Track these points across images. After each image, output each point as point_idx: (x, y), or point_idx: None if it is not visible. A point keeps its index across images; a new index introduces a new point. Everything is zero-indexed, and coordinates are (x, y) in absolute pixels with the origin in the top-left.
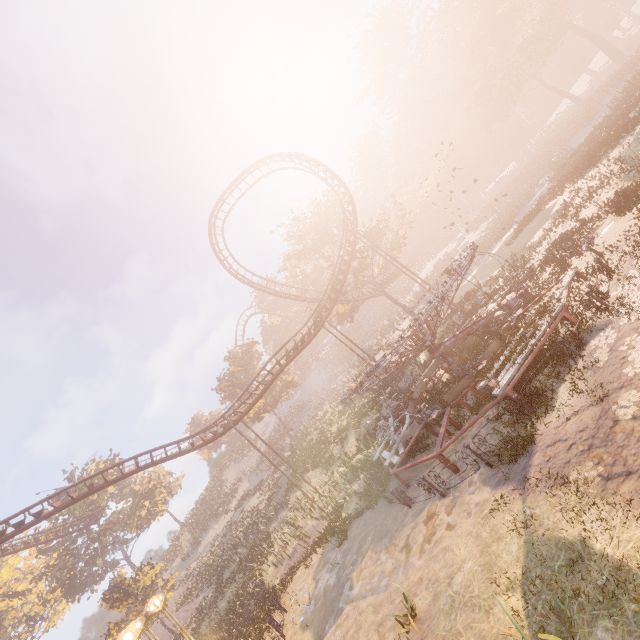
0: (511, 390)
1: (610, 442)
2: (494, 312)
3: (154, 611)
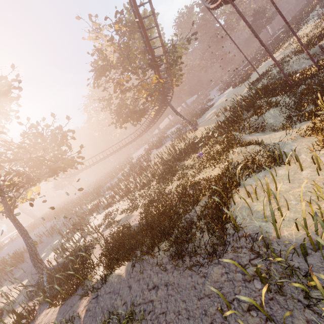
0: None
1: None
2: None
3: None
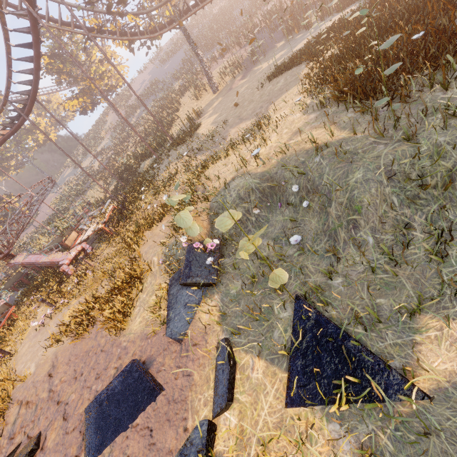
0: None
1: None
2: (51, 262)
3: None
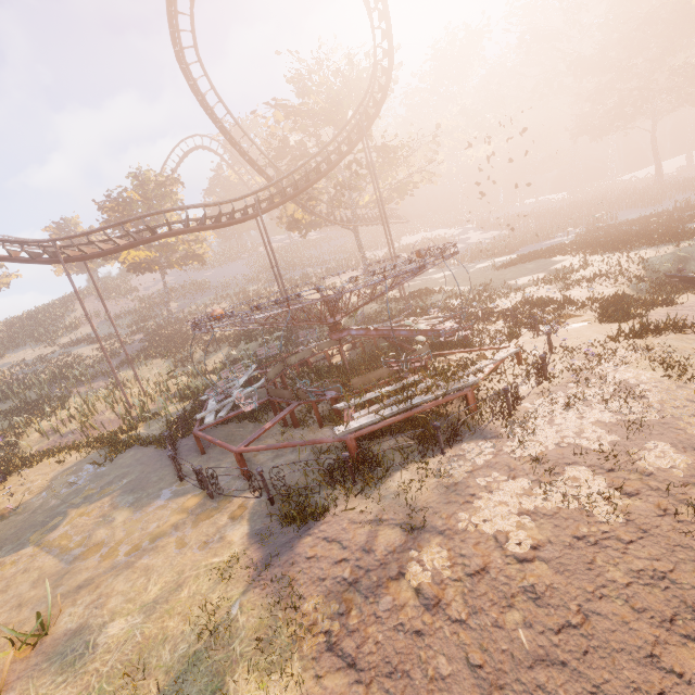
0: (353, 439)
1: (373, 598)
2: (422, 331)
3: None
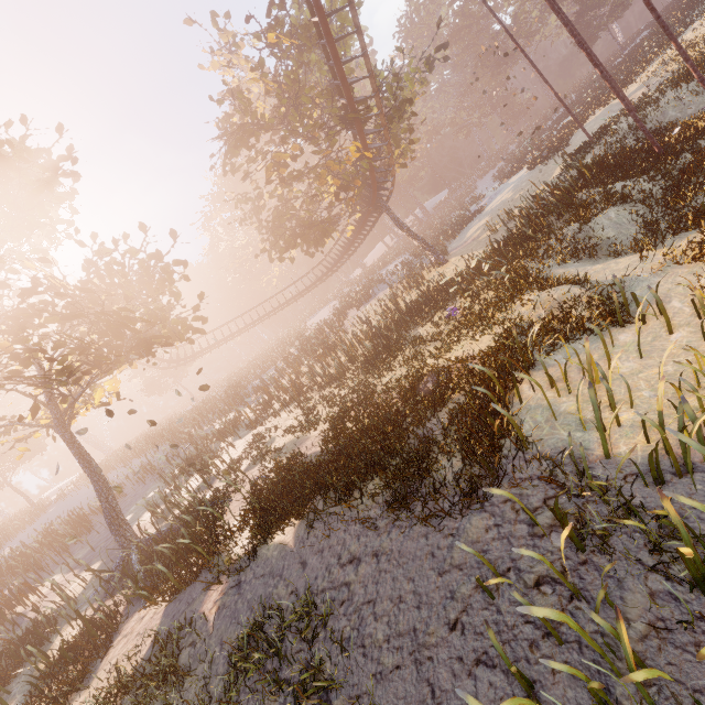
0: None
1: None
2: None
3: None
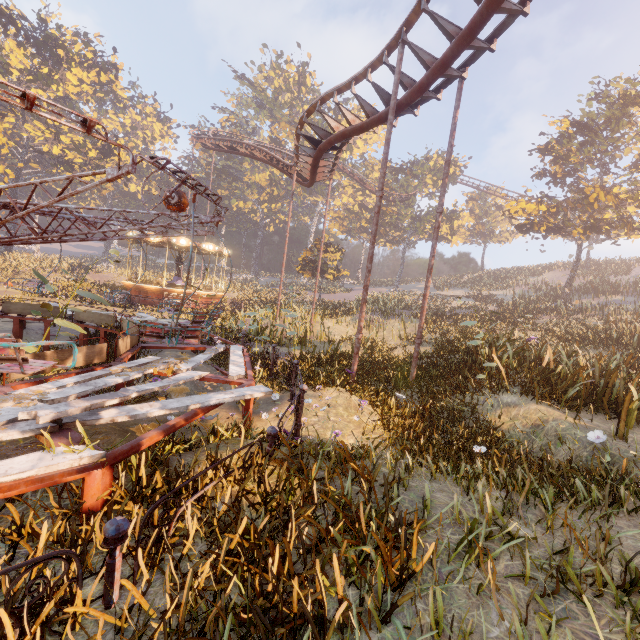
0: None
1: None
2: None
3: (176, 243)
